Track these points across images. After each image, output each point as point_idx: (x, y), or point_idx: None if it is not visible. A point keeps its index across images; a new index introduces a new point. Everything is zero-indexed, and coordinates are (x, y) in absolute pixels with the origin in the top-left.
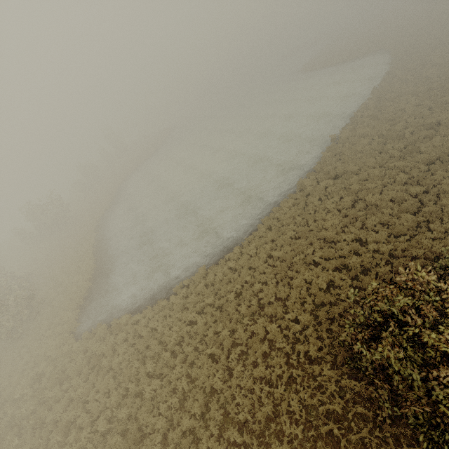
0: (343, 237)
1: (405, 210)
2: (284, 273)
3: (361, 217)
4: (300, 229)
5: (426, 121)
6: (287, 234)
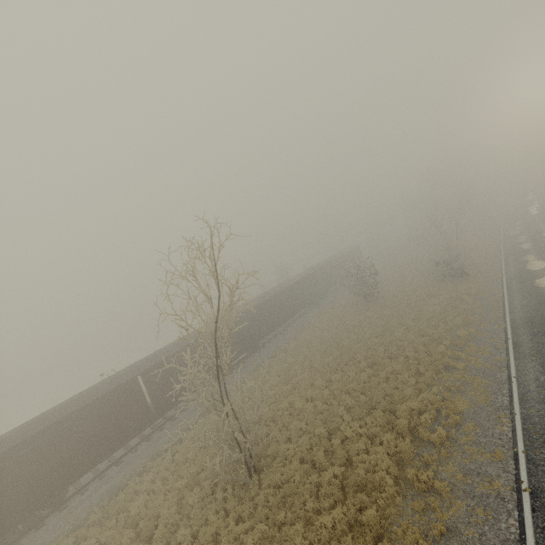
0: None
1: None
2: None
3: None
4: None
5: None
6: None
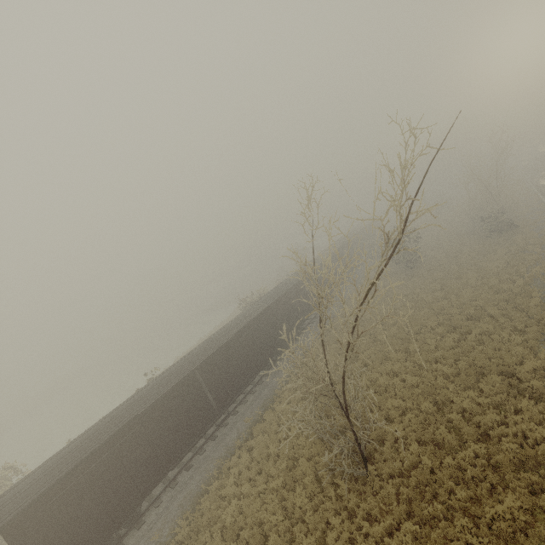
0: None
1: None
2: None
3: None
4: None
5: None
6: None
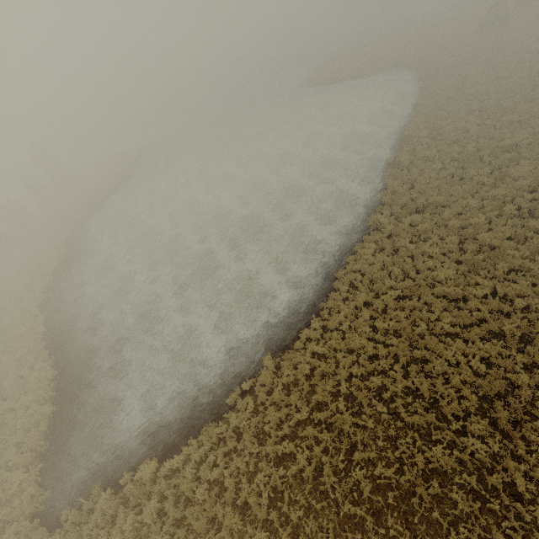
0: (473, 292)
1: (538, 250)
2: (407, 353)
3: (483, 263)
4: (402, 284)
5: (502, 142)
6: (388, 294)
